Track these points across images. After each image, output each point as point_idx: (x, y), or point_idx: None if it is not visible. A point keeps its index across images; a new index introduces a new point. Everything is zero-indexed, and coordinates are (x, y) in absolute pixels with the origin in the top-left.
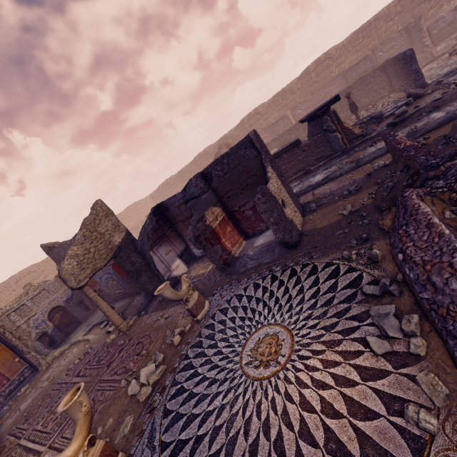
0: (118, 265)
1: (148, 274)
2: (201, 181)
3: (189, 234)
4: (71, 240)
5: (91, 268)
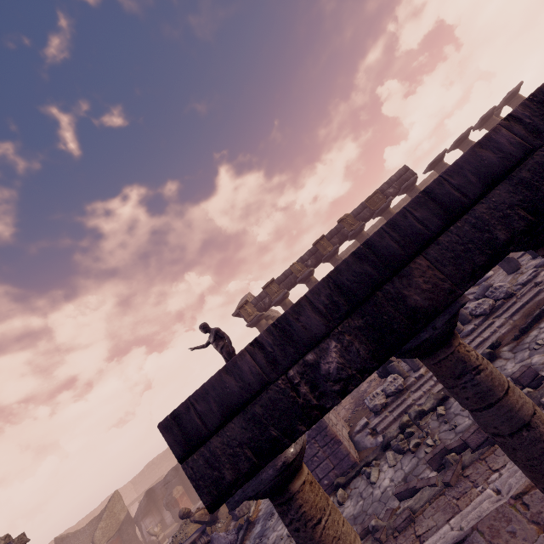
0: (114, 542)
1: (135, 543)
2: (174, 471)
3: (164, 502)
4: (85, 526)
5: (108, 536)
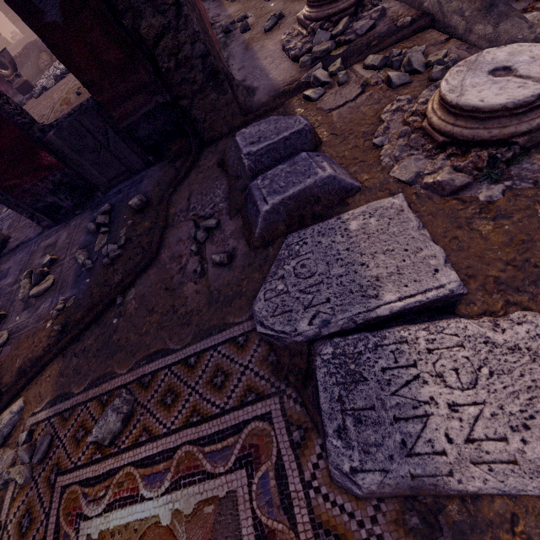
0: None
1: None
2: None
3: None
4: None
5: None
